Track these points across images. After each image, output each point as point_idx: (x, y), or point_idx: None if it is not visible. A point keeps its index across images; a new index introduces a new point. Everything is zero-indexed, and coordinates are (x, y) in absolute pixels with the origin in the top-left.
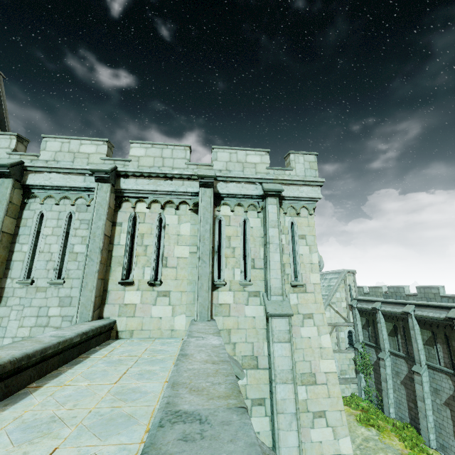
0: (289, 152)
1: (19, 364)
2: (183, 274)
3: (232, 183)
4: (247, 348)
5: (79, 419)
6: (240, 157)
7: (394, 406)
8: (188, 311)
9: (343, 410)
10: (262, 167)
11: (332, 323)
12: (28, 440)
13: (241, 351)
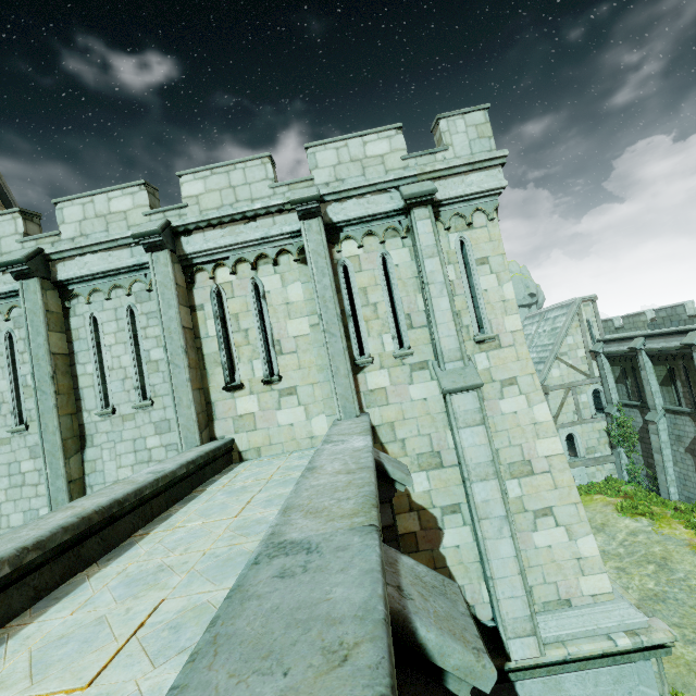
0: (437, 118)
1: (109, 513)
2: (309, 359)
3: (350, 200)
4: (422, 443)
5: (190, 565)
6: (355, 151)
7: (677, 484)
8: (328, 409)
9: (579, 502)
10: (395, 158)
11: (565, 384)
12: (133, 595)
13: (414, 449)
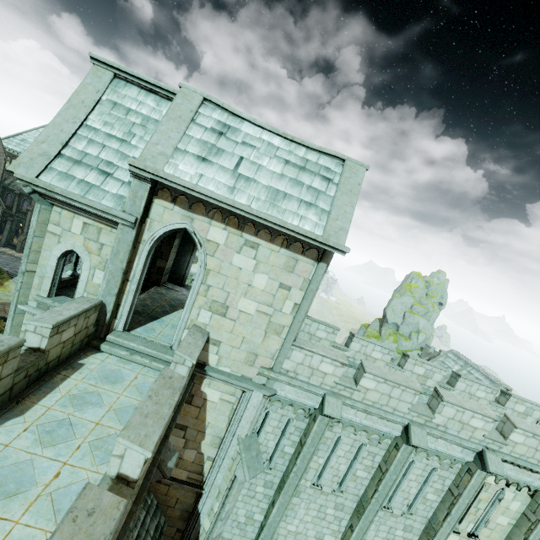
0: None
1: None
2: (495, 536)
3: None
4: None
5: None
6: None
7: None
8: None
9: None
10: None
11: None
12: None
13: None
